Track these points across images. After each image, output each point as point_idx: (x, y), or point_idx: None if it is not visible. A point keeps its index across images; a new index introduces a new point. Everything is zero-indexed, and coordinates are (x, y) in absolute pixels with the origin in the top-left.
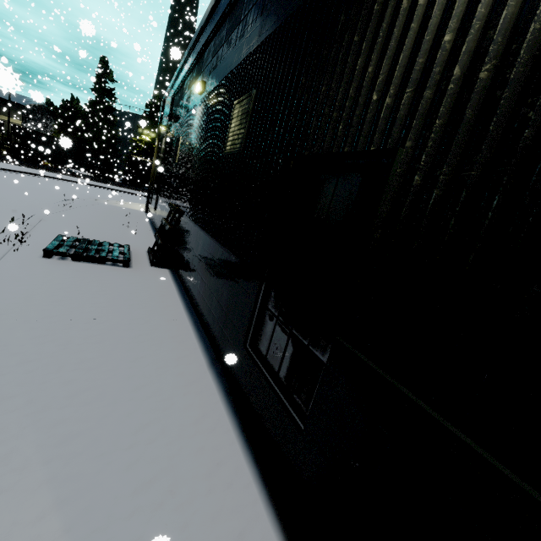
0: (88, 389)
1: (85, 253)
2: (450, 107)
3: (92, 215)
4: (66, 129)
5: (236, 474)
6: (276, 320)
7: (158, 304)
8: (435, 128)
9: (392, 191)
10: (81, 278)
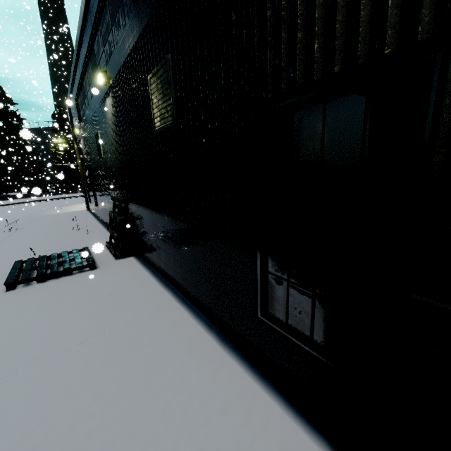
0: (114, 436)
1: (48, 270)
2: None
3: (40, 229)
4: None
5: None
6: (288, 284)
7: (141, 297)
8: None
9: None
10: (54, 299)
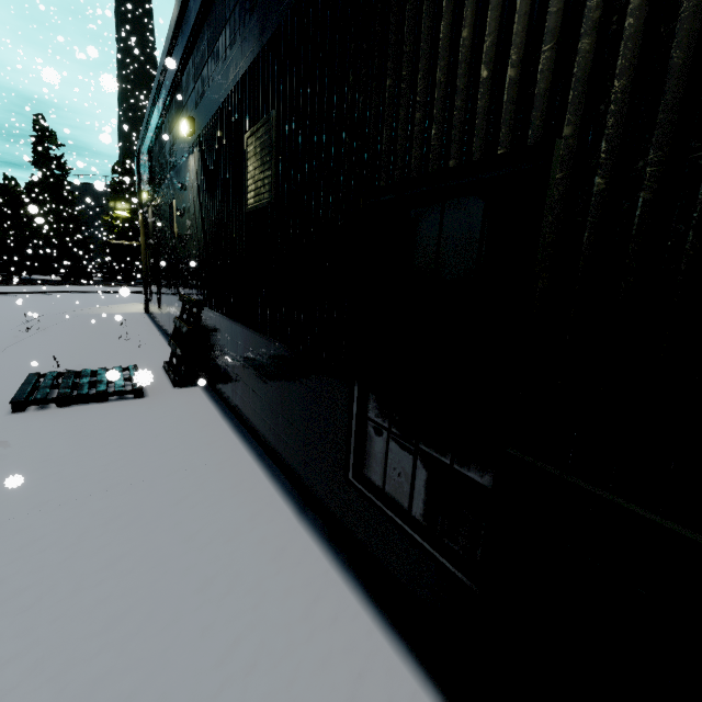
0: (129, 609)
1: (75, 391)
2: (636, 55)
3: (72, 333)
4: (7, 223)
5: (391, 684)
6: (388, 434)
7: (200, 442)
8: (615, 94)
9: (556, 210)
10: (77, 431)
